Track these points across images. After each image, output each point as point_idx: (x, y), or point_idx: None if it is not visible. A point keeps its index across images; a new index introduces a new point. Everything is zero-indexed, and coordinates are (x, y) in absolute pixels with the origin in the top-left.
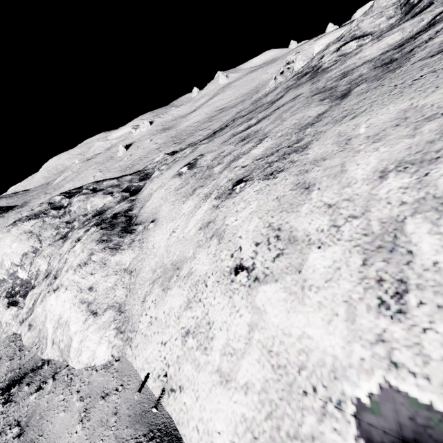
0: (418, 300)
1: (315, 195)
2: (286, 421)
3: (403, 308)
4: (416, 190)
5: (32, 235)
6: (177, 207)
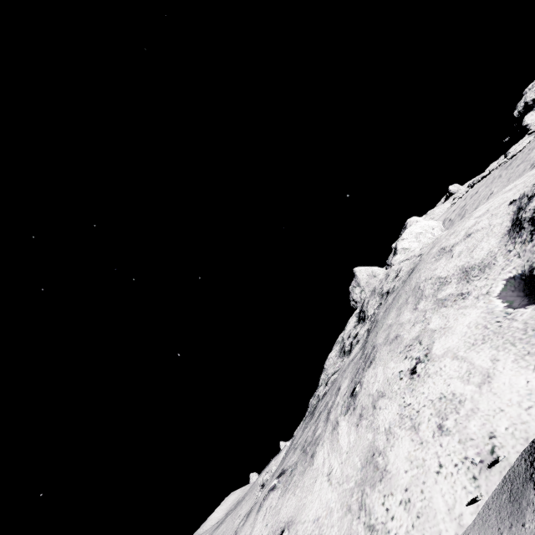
0: (466, 289)
1: (403, 333)
2: (516, 335)
3: (467, 292)
4: (428, 298)
5: None
6: (307, 476)
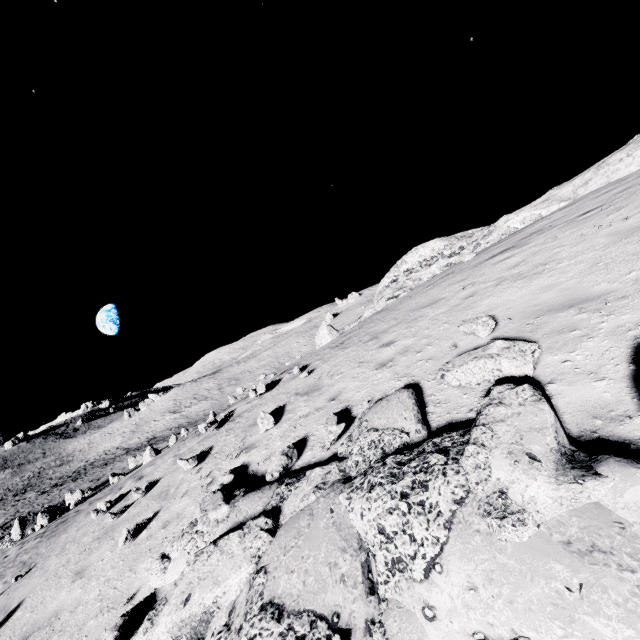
0: None
1: None
2: None
3: None
4: None
5: (444, 240)
6: (567, 185)
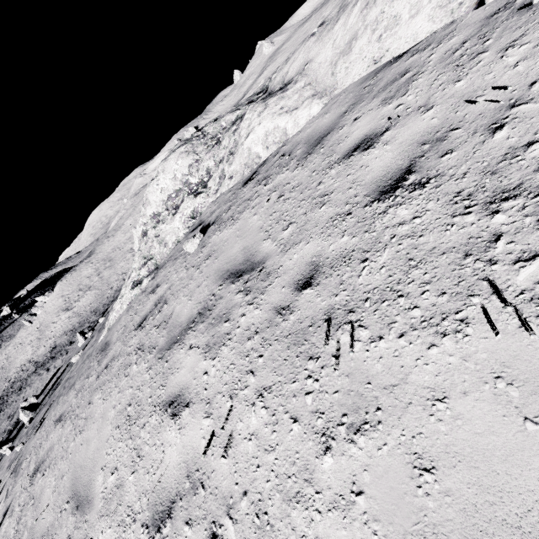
0: None
1: None
2: None
3: None
4: None
5: (189, 153)
6: (327, 36)
